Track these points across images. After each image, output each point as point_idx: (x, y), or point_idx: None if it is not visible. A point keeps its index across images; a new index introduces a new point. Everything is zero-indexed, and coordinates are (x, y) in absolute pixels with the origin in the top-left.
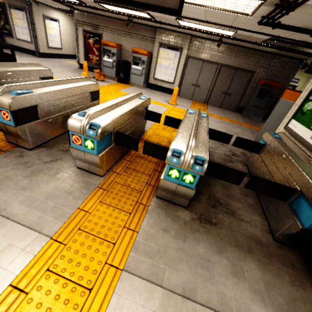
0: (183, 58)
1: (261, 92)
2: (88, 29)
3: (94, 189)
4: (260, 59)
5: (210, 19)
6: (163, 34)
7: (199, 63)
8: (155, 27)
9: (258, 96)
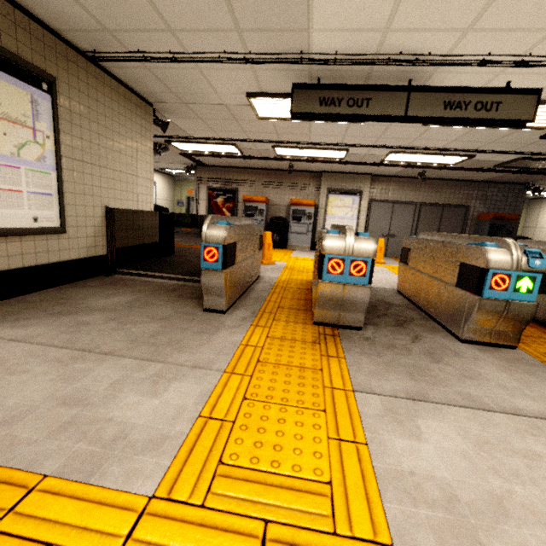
0: (364, 203)
1: (490, 229)
2: (216, 185)
3: (543, 365)
4: (471, 190)
5: (452, 145)
6: (331, 178)
7: (388, 206)
8: (318, 172)
9: (488, 235)
